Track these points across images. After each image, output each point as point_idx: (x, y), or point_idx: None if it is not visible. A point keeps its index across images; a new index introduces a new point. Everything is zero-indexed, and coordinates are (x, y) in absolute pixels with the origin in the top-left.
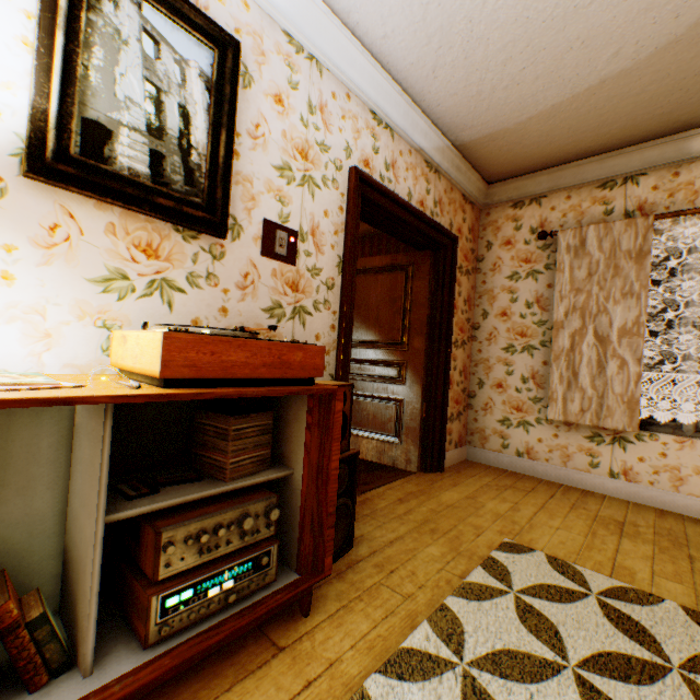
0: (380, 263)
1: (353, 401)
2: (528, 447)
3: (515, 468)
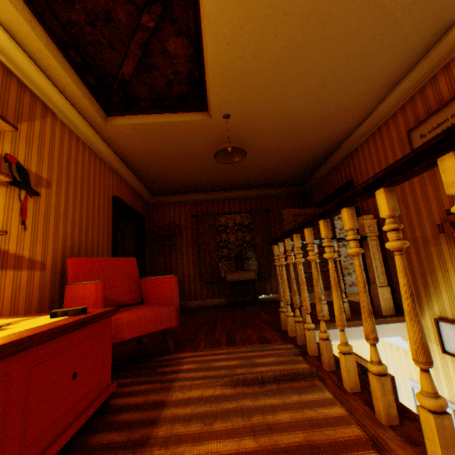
0: (308, 211)
1: (310, 275)
2: (353, 282)
3: (350, 291)
